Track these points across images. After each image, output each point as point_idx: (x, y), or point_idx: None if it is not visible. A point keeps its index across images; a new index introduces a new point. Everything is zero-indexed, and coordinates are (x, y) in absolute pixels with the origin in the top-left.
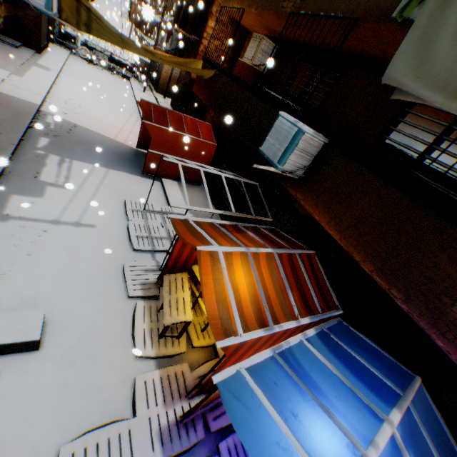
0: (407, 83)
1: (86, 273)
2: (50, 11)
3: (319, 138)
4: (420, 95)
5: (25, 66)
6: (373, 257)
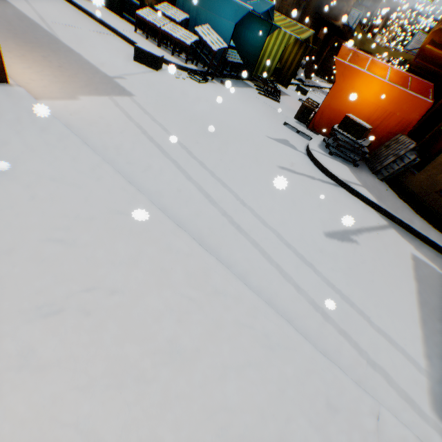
0: None
1: (317, 100)
2: (352, 27)
3: (425, 35)
4: None
5: (322, 82)
6: None
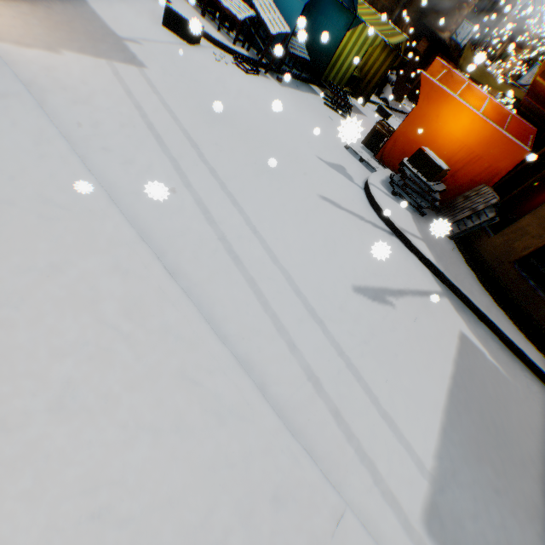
0: None
1: None
2: (461, 44)
3: None
4: None
5: None
6: None
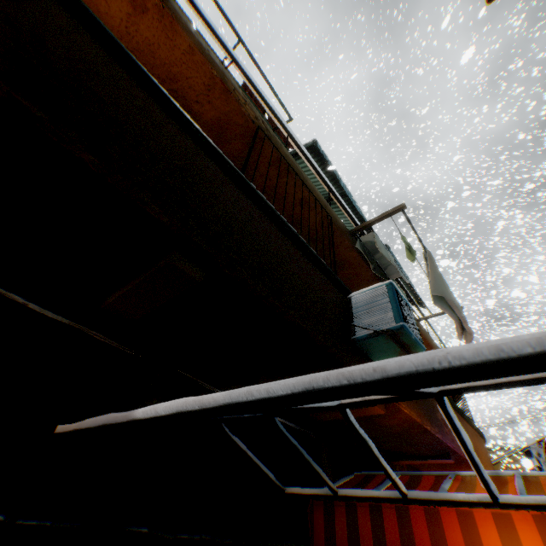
0: (453, 302)
1: None
2: None
3: None
4: (457, 309)
5: None
6: (425, 414)
